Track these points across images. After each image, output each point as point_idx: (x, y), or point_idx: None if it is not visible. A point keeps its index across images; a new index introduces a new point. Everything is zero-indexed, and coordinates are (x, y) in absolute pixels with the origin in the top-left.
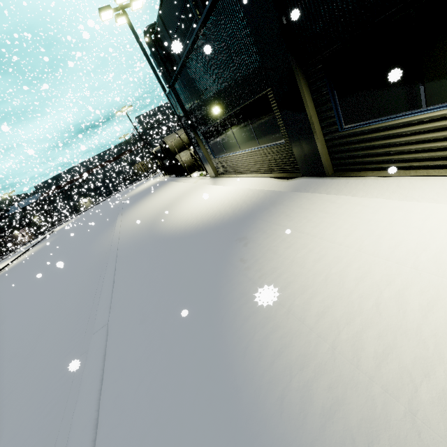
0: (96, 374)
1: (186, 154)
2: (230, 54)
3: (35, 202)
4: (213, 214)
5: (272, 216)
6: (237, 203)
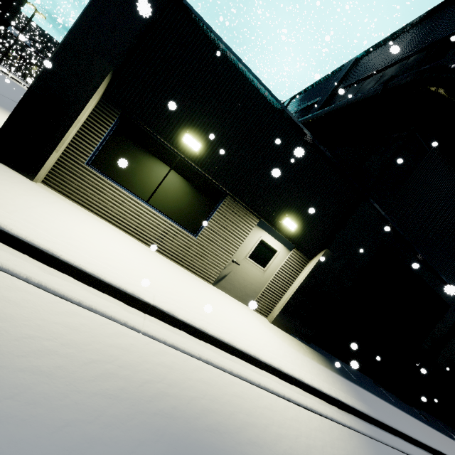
0: None
1: None
2: None
3: None
4: None
5: None
6: None
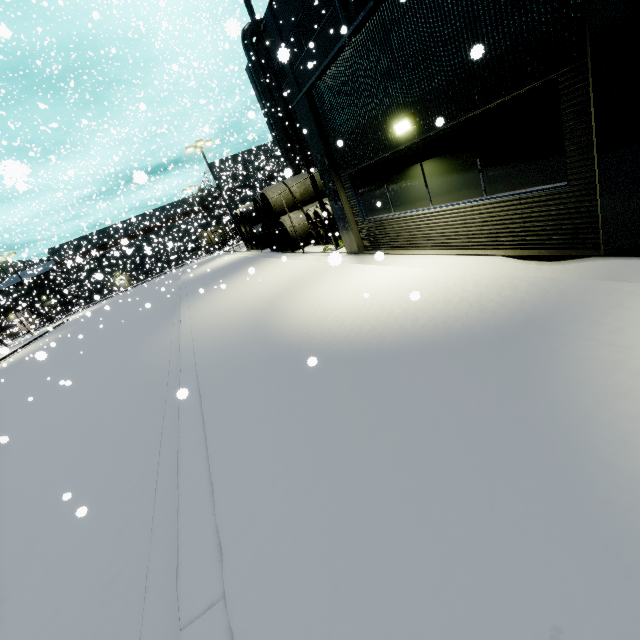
0: None
1: (297, 216)
2: (479, 1)
3: (46, 273)
4: (409, 316)
5: (621, 332)
6: (461, 298)
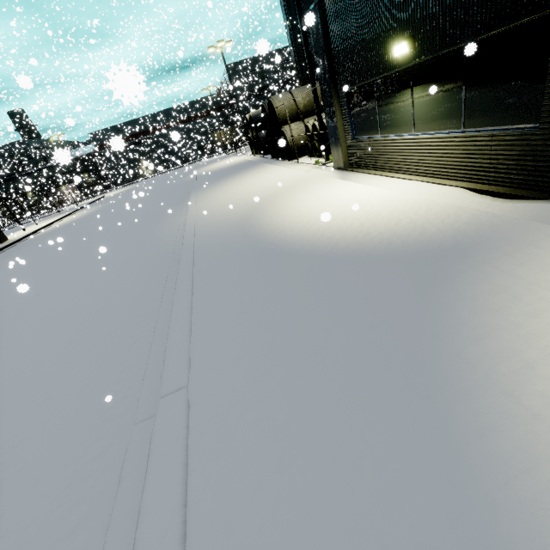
0: (172, 513)
1: (297, 127)
2: None
3: (88, 154)
4: (363, 230)
5: (521, 266)
6: (411, 220)
